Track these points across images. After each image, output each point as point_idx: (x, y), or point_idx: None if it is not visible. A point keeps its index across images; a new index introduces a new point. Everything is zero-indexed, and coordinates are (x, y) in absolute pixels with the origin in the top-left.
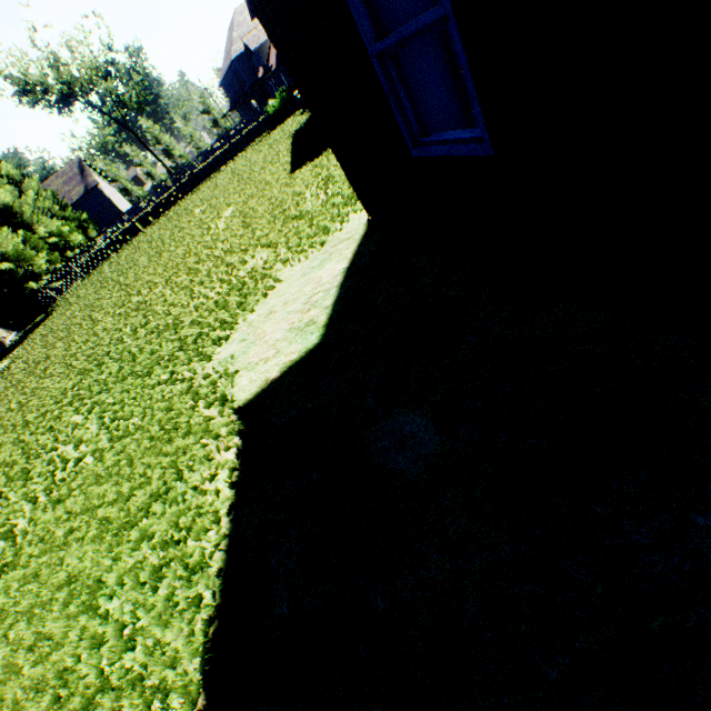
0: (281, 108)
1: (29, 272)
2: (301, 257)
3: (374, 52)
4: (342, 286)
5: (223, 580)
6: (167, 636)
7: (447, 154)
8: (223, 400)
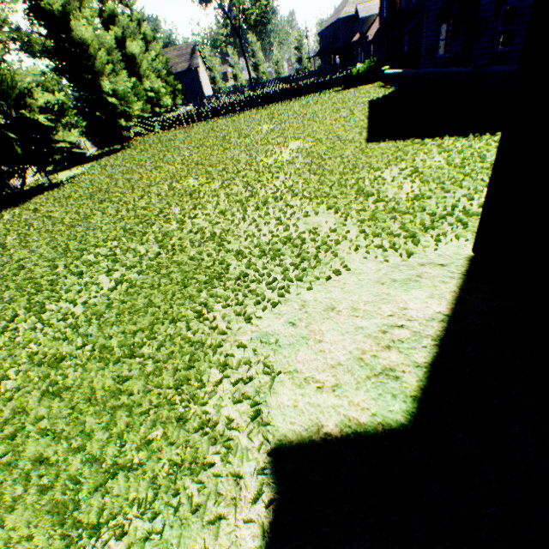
0: (364, 73)
1: (125, 112)
2: (377, 252)
3: None
4: (442, 343)
5: None
6: None
7: None
8: (256, 412)
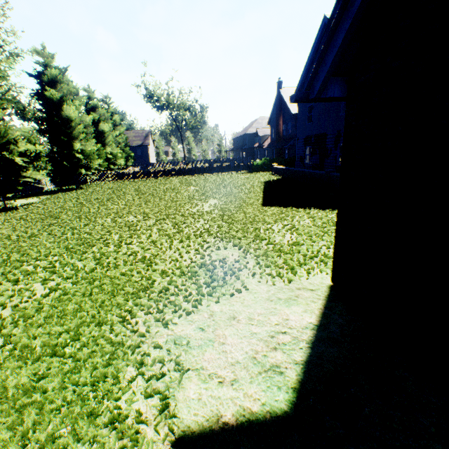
0: (261, 165)
1: (87, 164)
2: (268, 278)
3: None
4: (313, 345)
5: None
6: None
7: None
8: (165, 404)
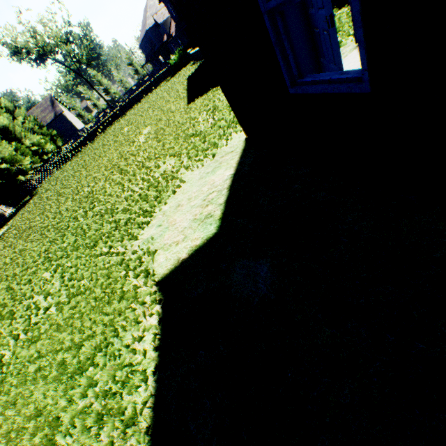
0: (179, 61)
1: (19, 170)
2: (198, 164)
3: (266, 9)
4: (231, 188)
5: (151, 437)
6: None
7: (322, 92)
8: (147, 273)
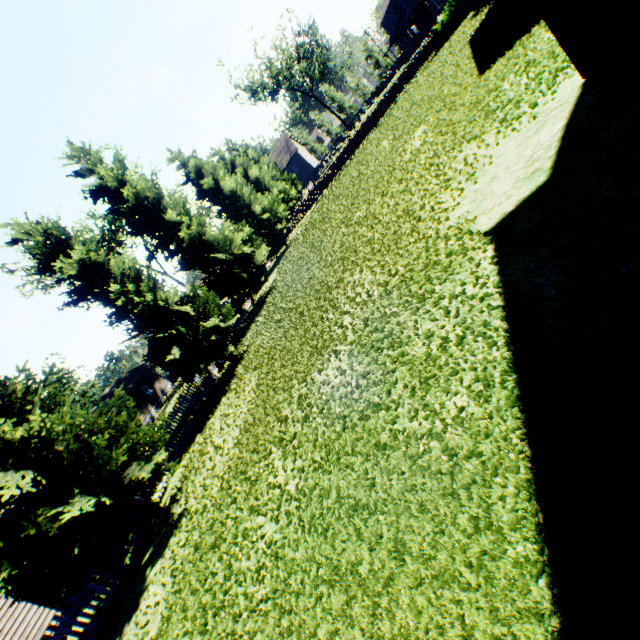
0: (449, 20)
1: (276, 219)
2: (512, 135)
3: None
4: (563, 138)
5: (504, 297)
6: (474, 320)
7: None
8: (470, 233)
